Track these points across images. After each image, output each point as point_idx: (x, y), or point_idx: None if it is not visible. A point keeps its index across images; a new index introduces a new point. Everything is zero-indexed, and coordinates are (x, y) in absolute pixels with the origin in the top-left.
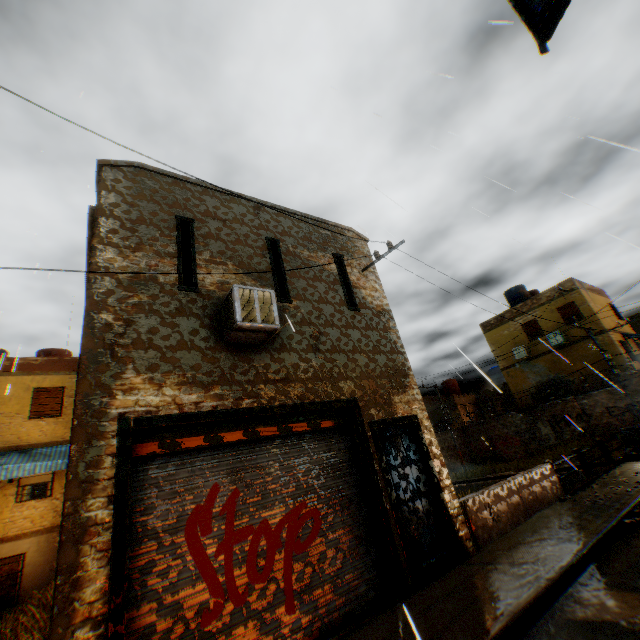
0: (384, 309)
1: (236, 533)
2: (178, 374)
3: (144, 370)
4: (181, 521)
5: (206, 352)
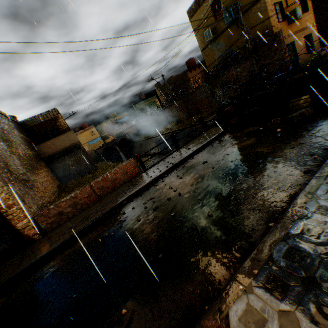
0: None
1: None
2: None
3: None
4: None
5: None
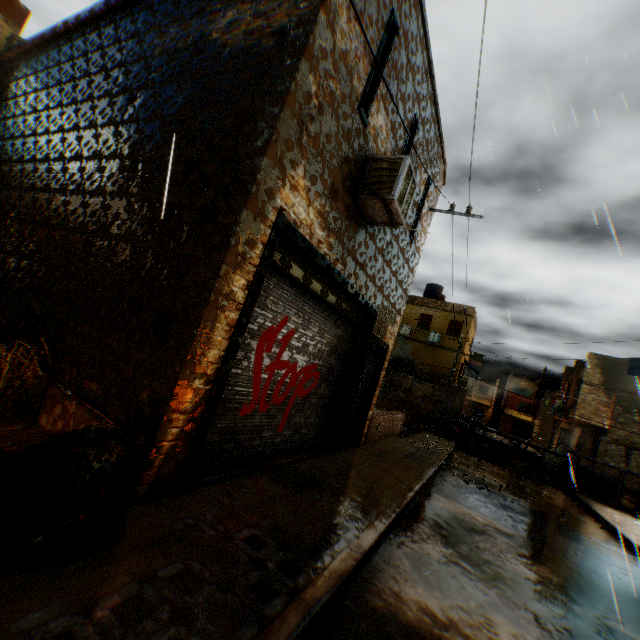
0: (419, 253)
1: (280, 362)
2: (322, 202)
3: (308, 176)
4: (259, 331)
5: (343, 197)
